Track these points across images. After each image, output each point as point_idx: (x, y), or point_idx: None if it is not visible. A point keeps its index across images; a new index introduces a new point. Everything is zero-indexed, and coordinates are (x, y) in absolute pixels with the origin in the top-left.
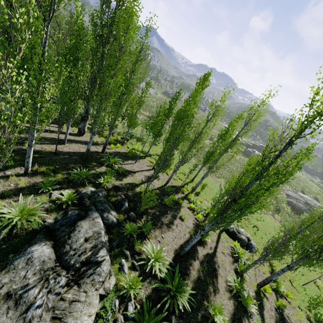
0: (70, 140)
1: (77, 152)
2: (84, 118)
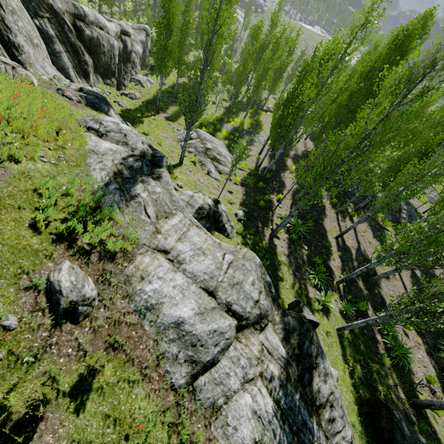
0: None
1: None
2: None
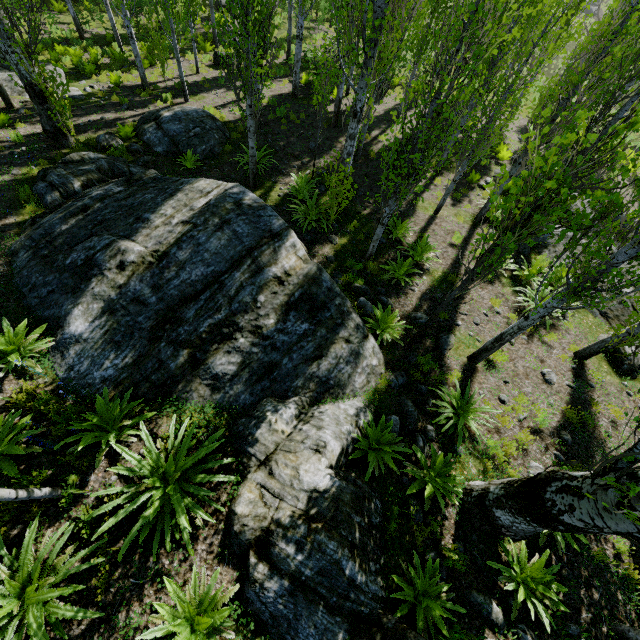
0: (388, 111)
1: None
2: None
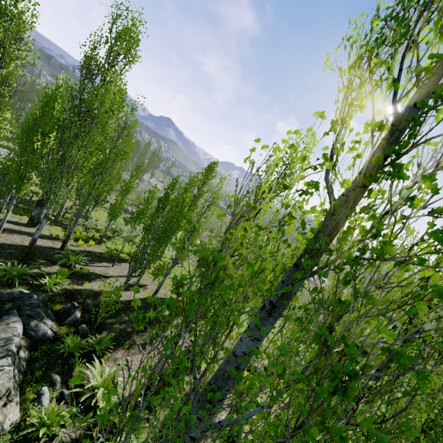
0: (11, 229)
1: (18, 244)
2: (41, 203)
